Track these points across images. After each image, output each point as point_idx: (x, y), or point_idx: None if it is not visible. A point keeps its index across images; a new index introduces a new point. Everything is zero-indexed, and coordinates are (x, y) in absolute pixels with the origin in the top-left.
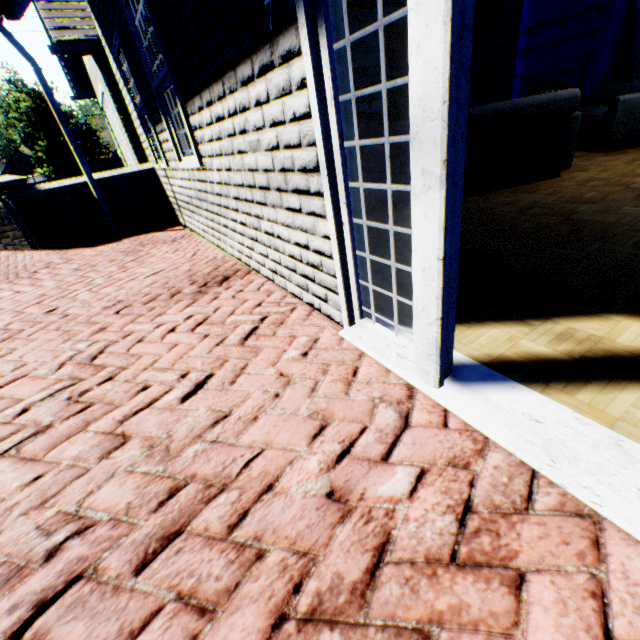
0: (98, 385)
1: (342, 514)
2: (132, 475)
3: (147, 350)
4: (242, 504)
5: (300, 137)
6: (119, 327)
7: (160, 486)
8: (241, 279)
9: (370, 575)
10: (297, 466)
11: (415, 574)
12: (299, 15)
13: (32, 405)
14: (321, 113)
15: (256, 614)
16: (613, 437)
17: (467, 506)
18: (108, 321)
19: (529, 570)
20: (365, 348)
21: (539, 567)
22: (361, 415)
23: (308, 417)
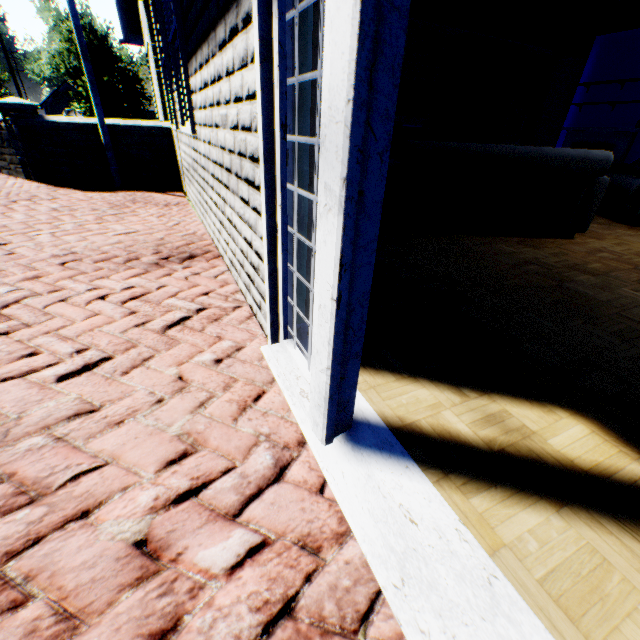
0: None
1: (141, 575)
2: None
3: (64, 312)
4: (40, 527)
5: (251, 119)
6: (54, 279)
7: None
8: (206, 261)
9: None
10: (130, 495)
11: None
12: None
13: None
14: (265, 94)
15: None
16: (488, 569)
17: (288, 607)
18: (47, 270)
19: None
20: (276, 373)
21: None
22: (235, 451)
23: (178, 437)
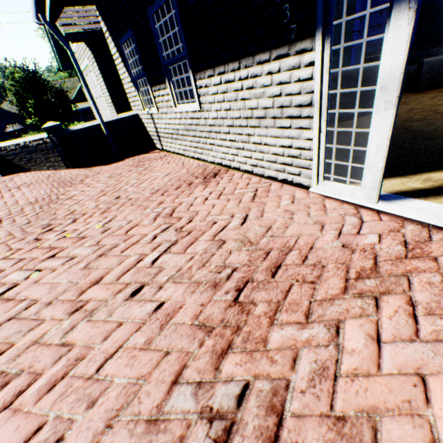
0: (186, 224)
1: (352, 251)
2: (240, 251)
3: (199, 208)
4: (303, 254)
5: (300, 90)
6: (171, 201)
7: (258, 253)
8: (226, 174)
9: (375, 265)
10: (320, 240)
11: (393, 262)
12: (317, 34)
13: (156, 235)
14: (320, 78)
15: (335, 280)
16: None
17: (405, 242)
18: (161, 199)
19: (438, 256)
20: (329, 194)
21: (442, 254)
22: (338, 221)
23: (312, 224)
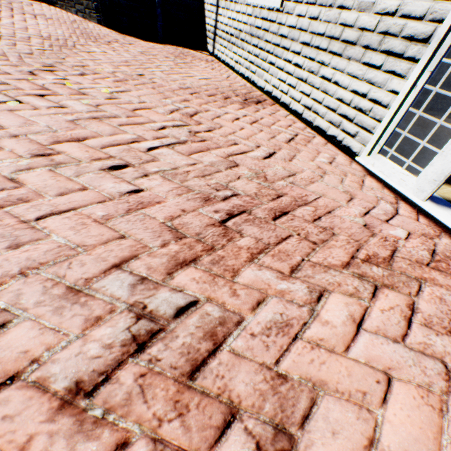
0: (203, 132)
1: (371, 234)
2: (250, 182)
3: (225, 124)
4: (318, 214)
5: (426, 12)
6: (198, 104)
7: (269, 192)
8: (270, 106)
9: (390, 257)
10: (342, 209)
11: (411, 264)
12: None
13: (165, 127)
14: None
15: (340, 252)
16: None
17: (433, 252)
18: (187, 97)
19: None
20: (375, 170)
21: None
22: (371, 201)
23: (342, 192)
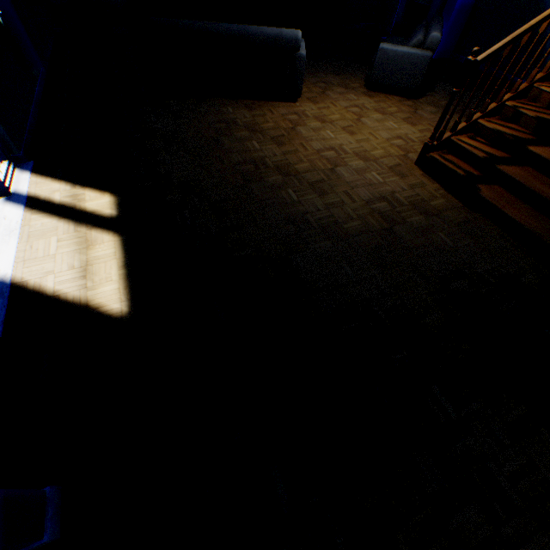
0: None
1: None
2: None
3: None
4: None
5: None
6: None
7: None
8: None
9: None
10: None
11: None
12: None
13: None
14: None
15: None
16: (17, 229)
17: None
18: None
19: None
20: None
21: None
22: None
23: None
